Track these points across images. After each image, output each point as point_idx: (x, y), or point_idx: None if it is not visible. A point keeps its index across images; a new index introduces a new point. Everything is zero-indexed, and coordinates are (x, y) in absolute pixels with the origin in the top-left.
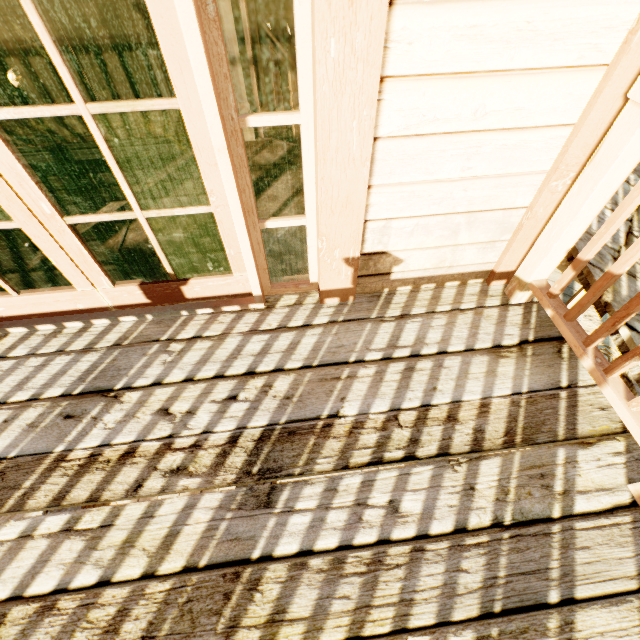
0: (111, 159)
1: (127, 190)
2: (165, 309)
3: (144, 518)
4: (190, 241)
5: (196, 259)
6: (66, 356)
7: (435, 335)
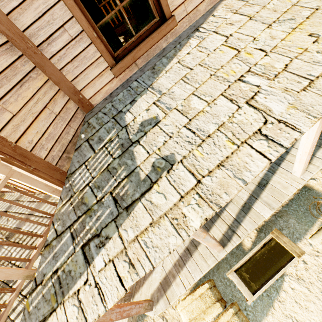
0: None
1: None
2: None
3: None
4: None
5: None
6: None
7: (49, 210)
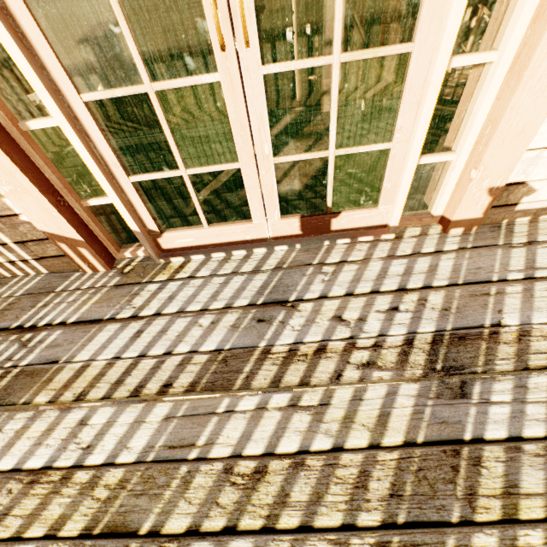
0: (335, 103)
1: (333, 130)
2: (311, 240)
3: (354, 400)
4: (308, 189)
5: (319, 202)
6: (241, 276)
7: None
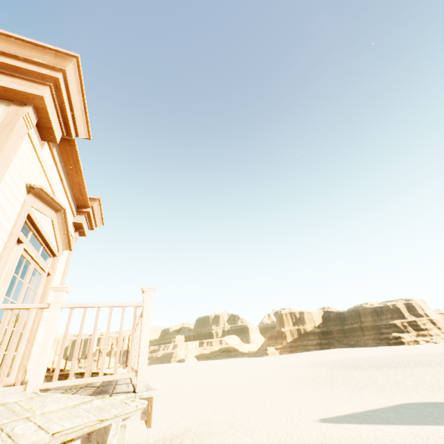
0: None
1: None
2: None
3: None
4: None
5: None
6: None
7: None
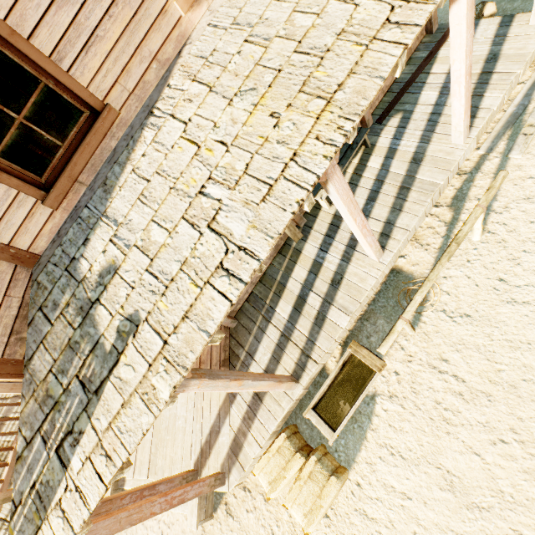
0: None
1: None
2: None
3: None
4: None
5: None
6: None
7: None
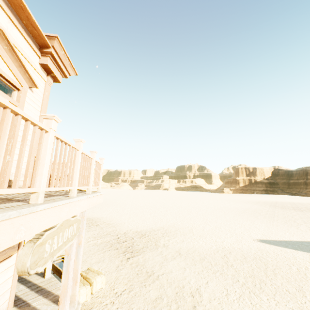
0: None
1: None
2: None
3: (19, 194)
4: None
5: None
6: None
7: None
